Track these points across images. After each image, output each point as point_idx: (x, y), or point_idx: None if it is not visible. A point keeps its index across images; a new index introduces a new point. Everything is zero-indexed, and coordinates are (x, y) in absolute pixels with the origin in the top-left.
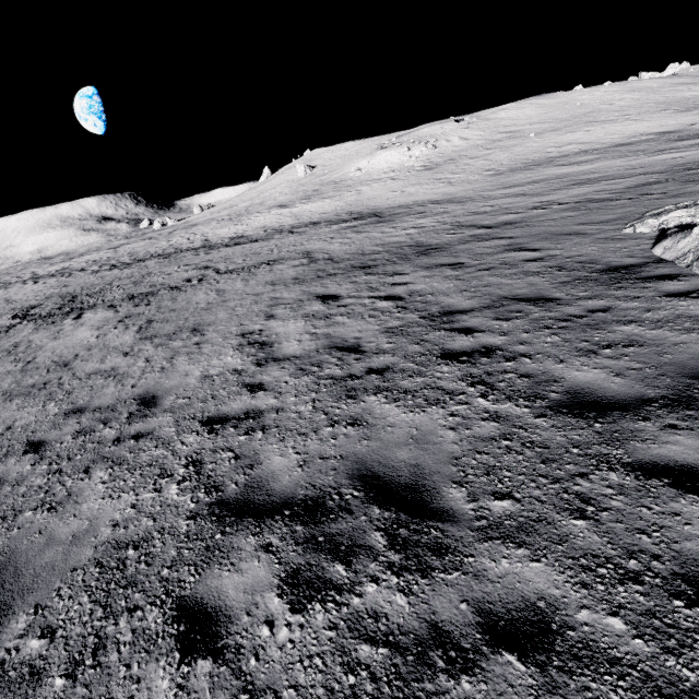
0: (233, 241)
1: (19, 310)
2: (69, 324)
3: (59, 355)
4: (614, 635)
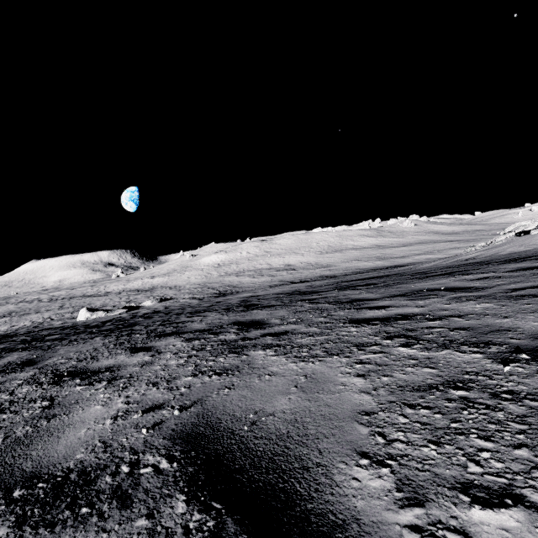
0: (100, 294)
1: None
2: None
3: None
4: None
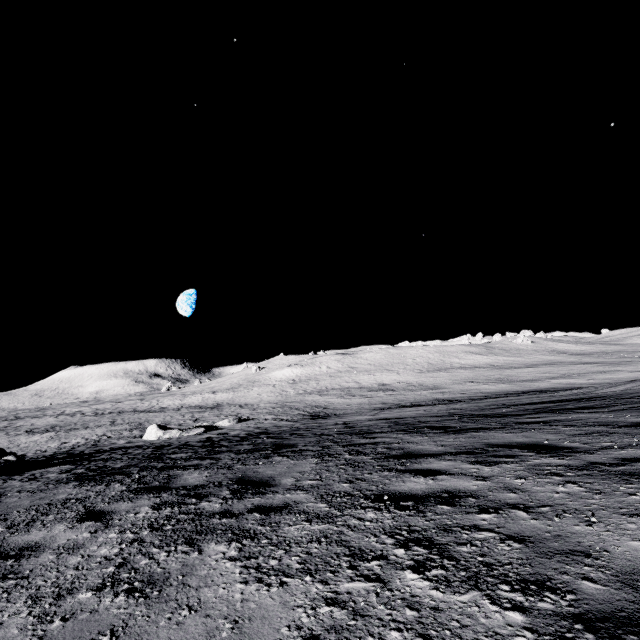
0: (155, 410)
1: (30, 429)
2: (37, 435)
3: (22, 442)
4: (28, 455)
